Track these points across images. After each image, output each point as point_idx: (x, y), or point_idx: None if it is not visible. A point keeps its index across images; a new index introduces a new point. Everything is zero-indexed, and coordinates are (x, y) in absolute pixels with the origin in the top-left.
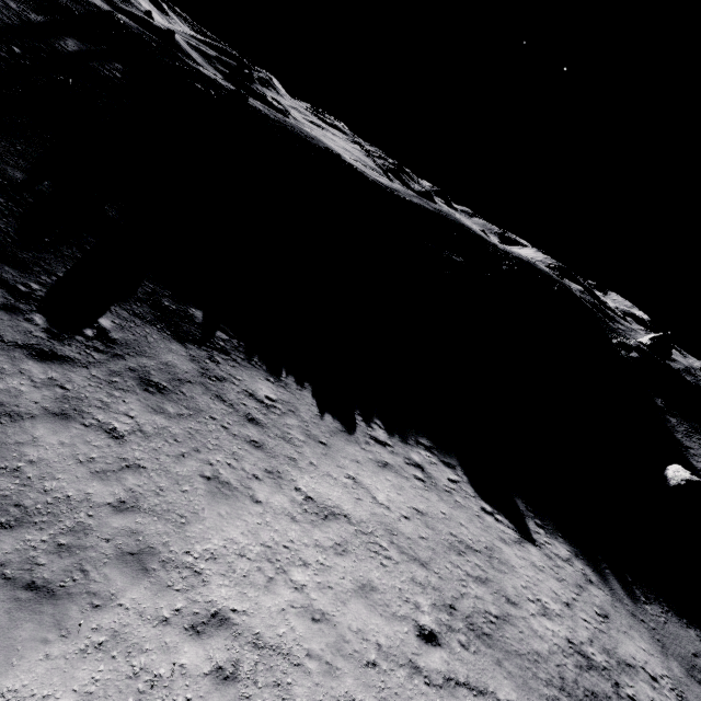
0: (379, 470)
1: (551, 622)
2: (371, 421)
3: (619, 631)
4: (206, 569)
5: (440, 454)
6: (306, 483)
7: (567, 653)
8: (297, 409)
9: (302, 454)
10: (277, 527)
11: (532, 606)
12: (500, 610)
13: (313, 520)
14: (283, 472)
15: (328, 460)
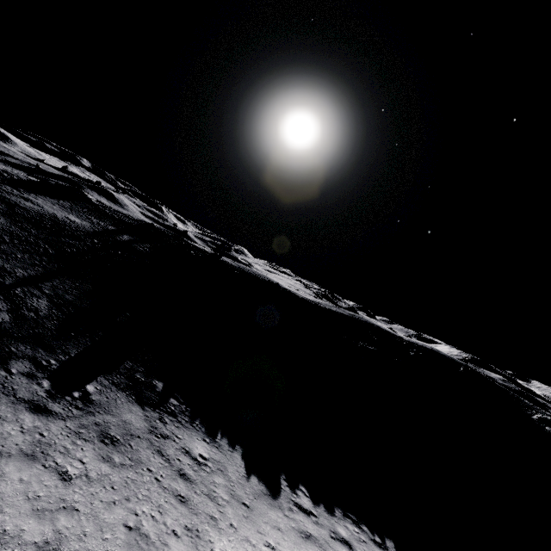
0: (301, 541)
1: None
2: (296, 487)
3: None
4: None
5: (370, 530)
6: (222, 546)
7: None
8: (226, 468)
9: (224, 513)
10: None
11: None
12: None
13: None
14: (202, 531)
15: (248, 523)
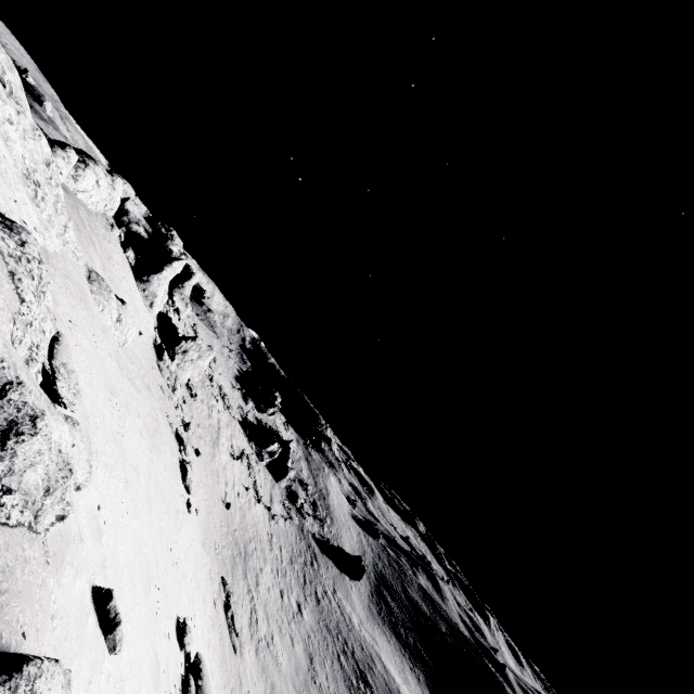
0: None
1: None
2: None
3: None
4: None
5: None
6: None
7: None
8: None
9: None
10: None
11: None
12: None
13: None
14: None
15: None
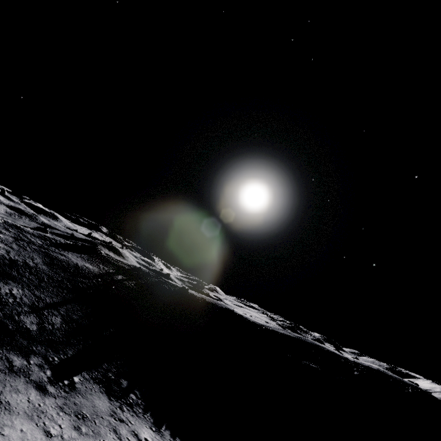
0: None
1: None
2: None
3: None
4: None
5: None
6: None
7: None
8: None
9: None
10: None
11: None
12: None
13: None
14: None
15: None
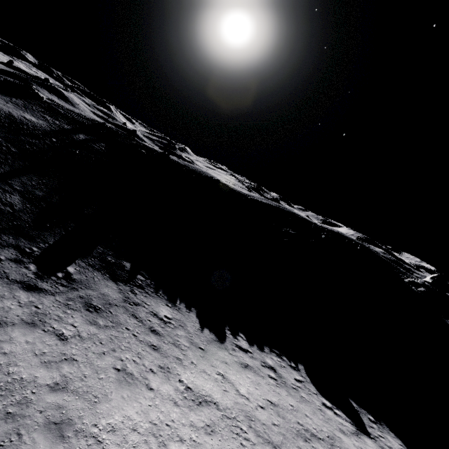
0: (242, 370)
1: None
2: (237, 334)
3: None
4: (106, 439)
5: (288, 359)
6: (187, 377)
7: None
8: (185, 324)
9: (186, 355)
10: (163, 409)
11: None
12: None
13: (190, 405)
14: (171, 368)
15: (204, 361)
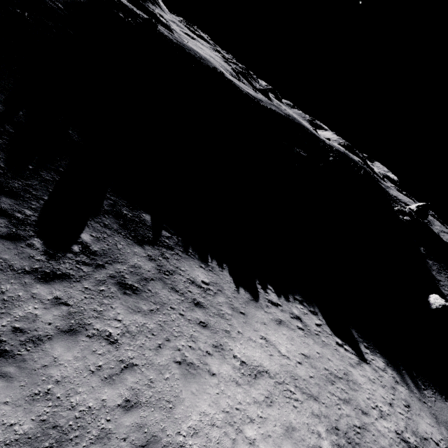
0: (277, 327)
1: (386, 421)
2: (266, 287)
3: (416, 415)
4: (193, 444)
5: (308, 305)
6: (238, 350)
7: (397, 442)
8: (222, 287)
9: (232, 325)
10: (229, 393)
11: (375, 412)
12: (360, 421)
13: (249, 381)
14: (223, 344)
15: (247, 327)
